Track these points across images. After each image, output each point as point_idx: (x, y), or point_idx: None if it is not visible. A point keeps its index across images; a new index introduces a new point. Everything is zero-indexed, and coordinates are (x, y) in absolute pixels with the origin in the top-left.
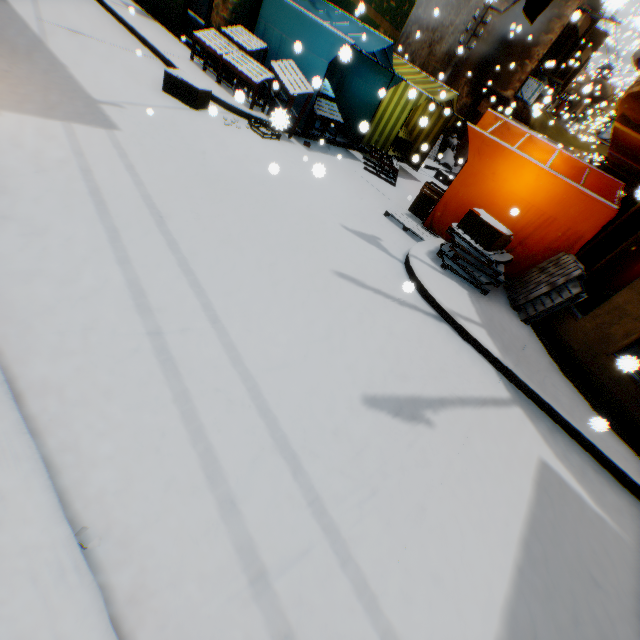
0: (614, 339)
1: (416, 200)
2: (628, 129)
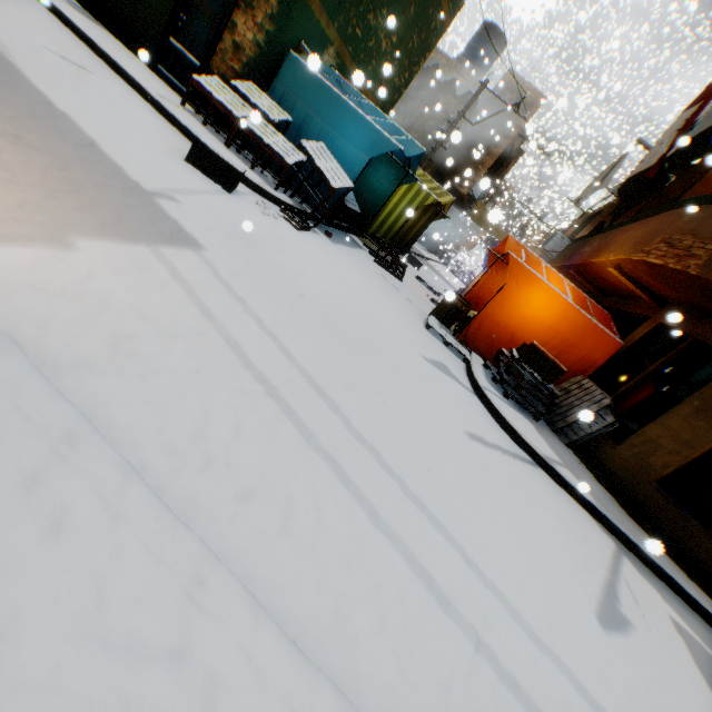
0: (654, 469)
1: (443, 308)
2: (623, 277)
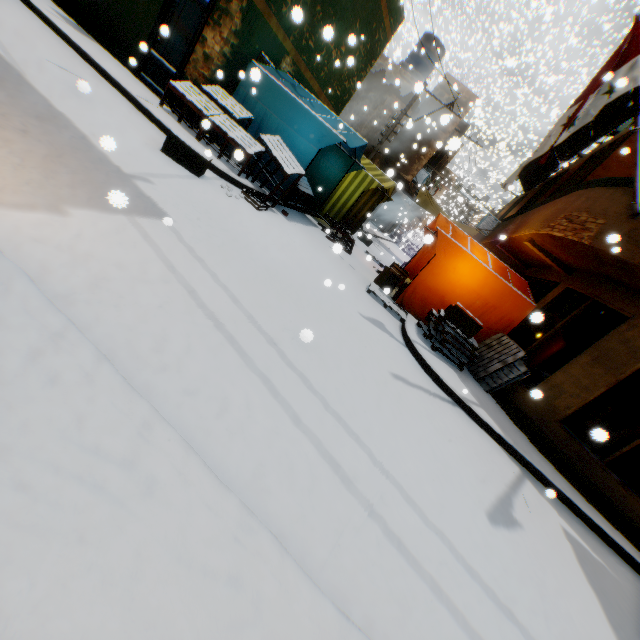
0: (559, 410)
1: (384, 277)
2: (536, 249)
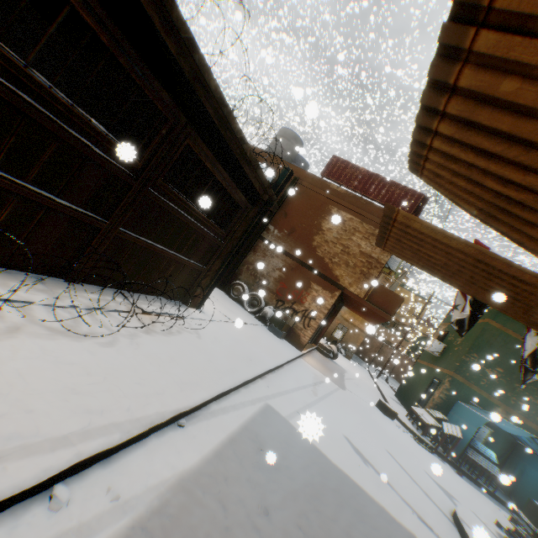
0: None
1: None
2: None
